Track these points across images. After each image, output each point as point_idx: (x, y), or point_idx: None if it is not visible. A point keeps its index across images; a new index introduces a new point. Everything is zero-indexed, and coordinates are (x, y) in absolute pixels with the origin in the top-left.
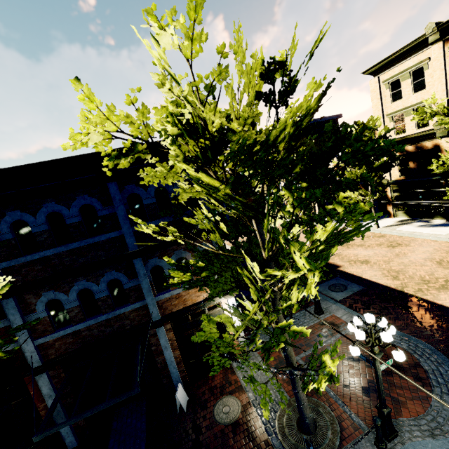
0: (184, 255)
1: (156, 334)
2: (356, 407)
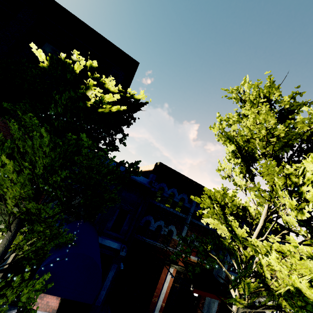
0: None
1: None
2: None
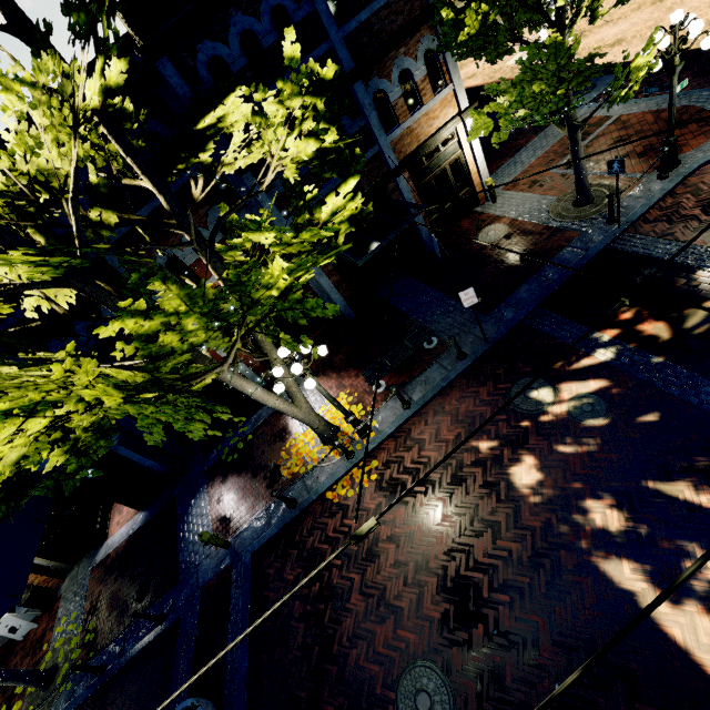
0: (406, 65)
1: (395, 189)
2: (632, 170)
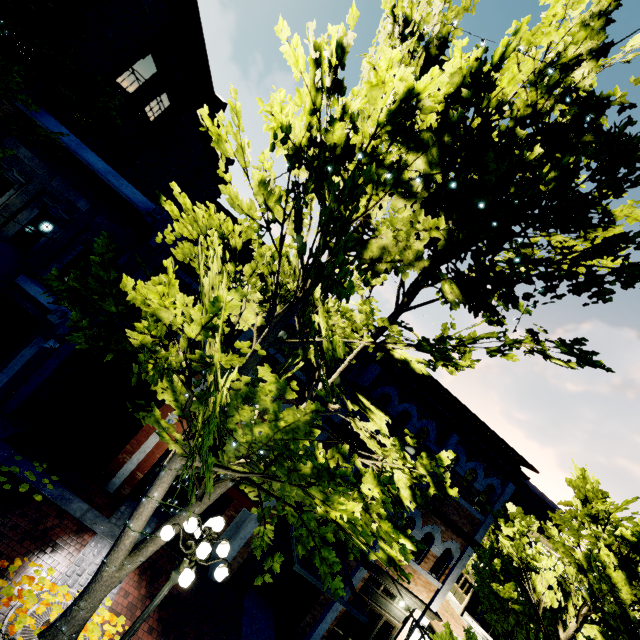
0: (436, 535)
1: (352, 568)
2: None
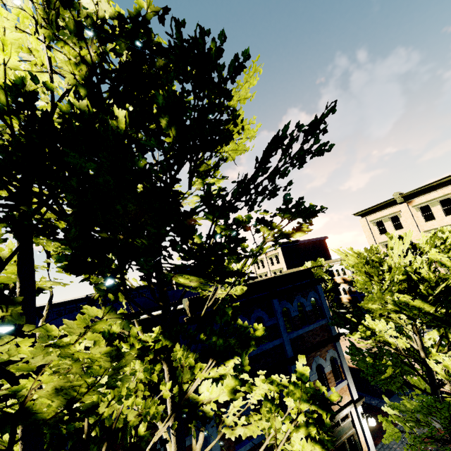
0: (320, 362)
1: None
2: None
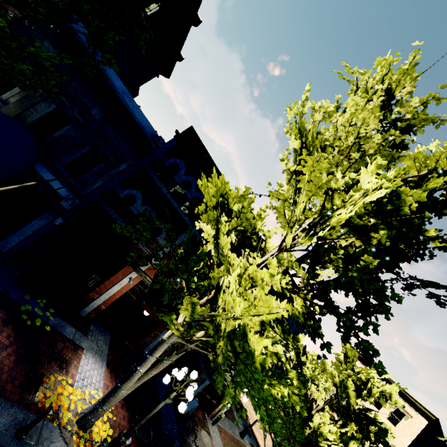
0: None
1: None
2: None
